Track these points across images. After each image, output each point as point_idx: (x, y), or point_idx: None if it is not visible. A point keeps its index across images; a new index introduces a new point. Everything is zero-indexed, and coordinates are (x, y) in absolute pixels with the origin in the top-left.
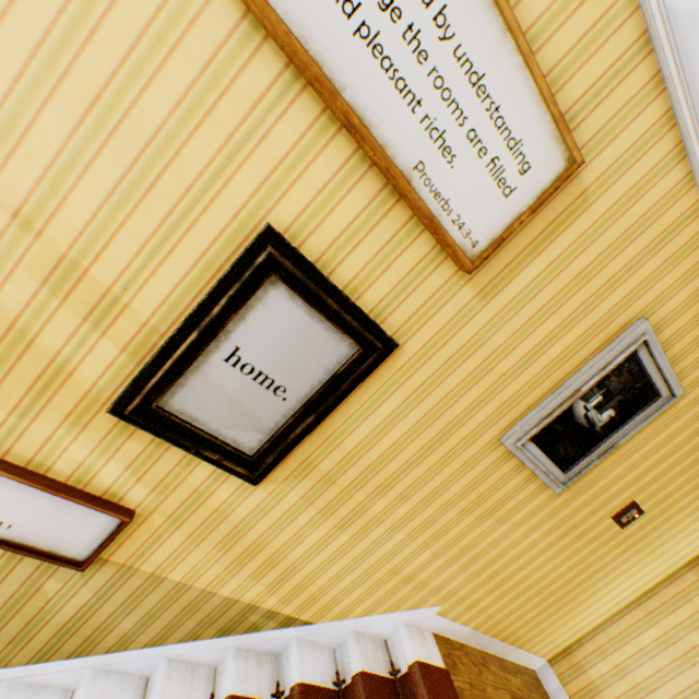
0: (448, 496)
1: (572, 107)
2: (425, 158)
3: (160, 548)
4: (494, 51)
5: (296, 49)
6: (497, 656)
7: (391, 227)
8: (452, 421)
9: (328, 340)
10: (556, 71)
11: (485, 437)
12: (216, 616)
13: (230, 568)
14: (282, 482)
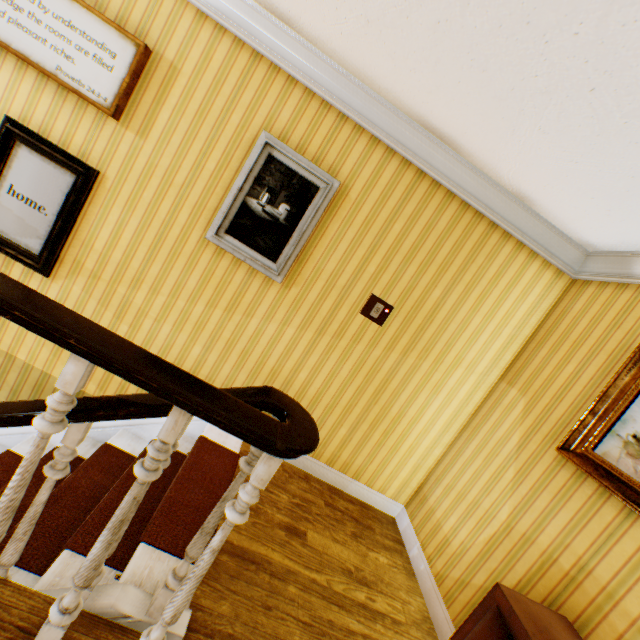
0: (190, 290)
1: (141, 26)
2: (61, 64)
3: (8, 332)
4: (72, 11)
5: None
6: (333, 486)
7: (71, 107)
8: (163, 225)
9: (58, 175)
10: (122, 13)
11: (194, 236)
12: None
13: (55, 352)
14: (67, 278)
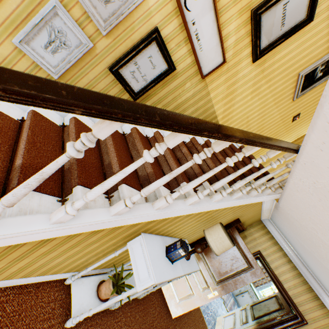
0: (276, 92)
1: None
2: None
3: (217, 81)
4: None
5: None
6: None
7: None
8: (297, 61)
9: (303, 10)
10: None
11: (297, 71)
12: (207, 118)
13: (223, 98)
14: (255, 66)
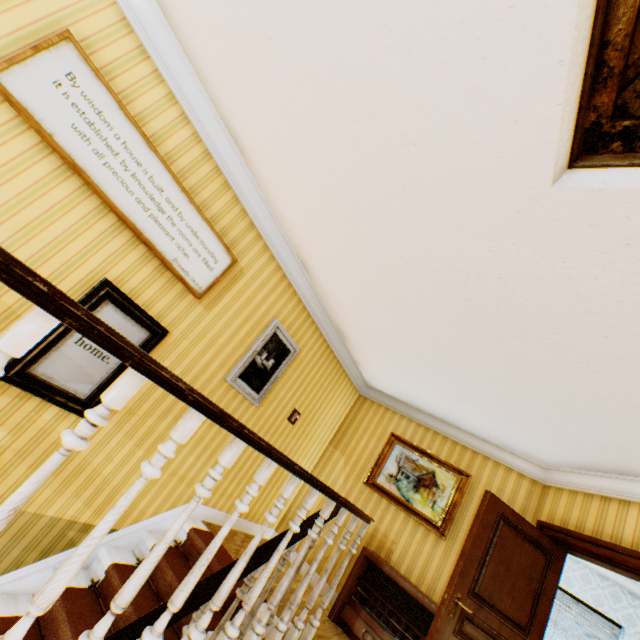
0: None
1: (232, 241)
2: (178, 257)
3: (5, 481)
4: (200, 225)
5: (126, 219)
6: (245, 532)
7: (164, 280)
8: (200, 370)
9: (134, 330)
10: (224, 230)
11: (217, 378)
12: (41, 538)
13: (59, 490)
14: None
